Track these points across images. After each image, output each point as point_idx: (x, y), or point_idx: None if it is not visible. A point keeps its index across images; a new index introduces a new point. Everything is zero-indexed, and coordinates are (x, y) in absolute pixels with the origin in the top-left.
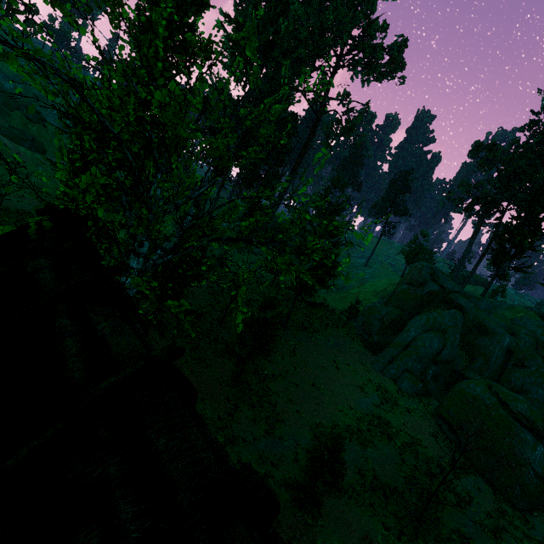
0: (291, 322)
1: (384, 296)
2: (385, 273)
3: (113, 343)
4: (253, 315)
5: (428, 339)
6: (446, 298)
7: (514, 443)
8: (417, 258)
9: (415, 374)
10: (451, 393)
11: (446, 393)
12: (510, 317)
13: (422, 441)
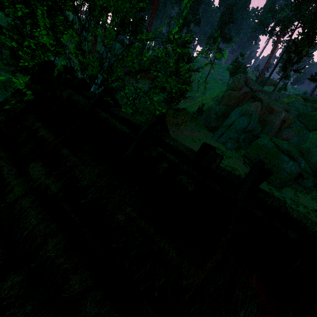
0: (166, 122)
1: (217, 99)
2: (217, 85)
3: (131, 119)
4: (148, 119)
5: (242, 120)
6: (253, 95)
7: (279, 162)
8: (237, 72)
9: (234, 139)
10: (252, 146)
11: (249, 146)
12: (287, 102)
13: (236, 168)
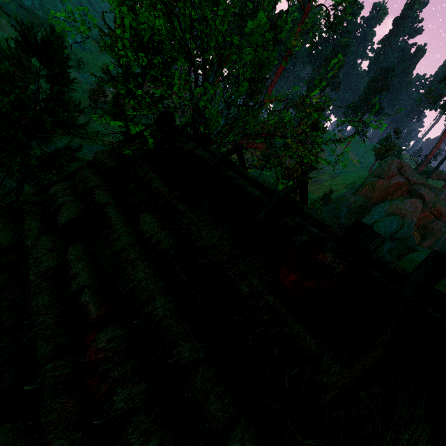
0: None
1: (353, 187)
2: (354, 168)
3: (262, 182)
4: None
5: (389, 221)
6: (409, 189)
7: None
8: (387, 155)
9: None
10: (403, 261)
11: (397, 262)
12: None
13: None
